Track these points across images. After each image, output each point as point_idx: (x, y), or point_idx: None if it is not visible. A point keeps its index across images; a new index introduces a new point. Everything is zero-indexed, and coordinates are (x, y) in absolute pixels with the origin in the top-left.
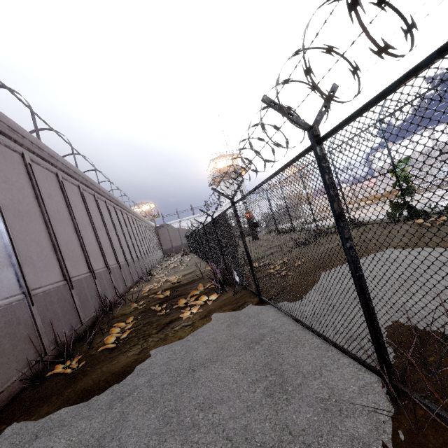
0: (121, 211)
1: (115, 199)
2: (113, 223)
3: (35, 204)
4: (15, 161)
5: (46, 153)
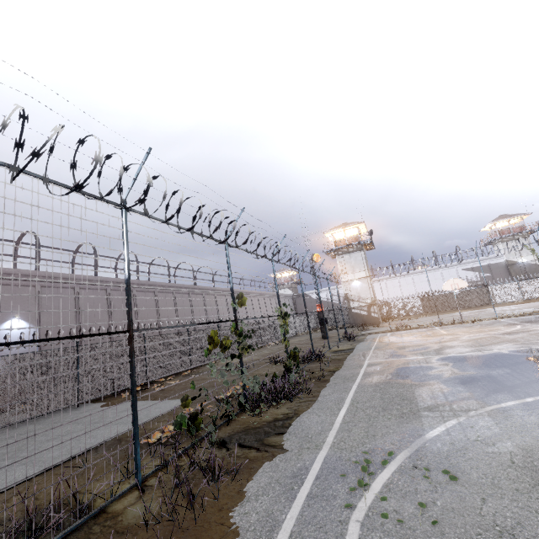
0: (203, 294)
1: (190, 287)
2: (175, 310)
3: (73, 315)
4: (66, 294)
5: (96, 281)
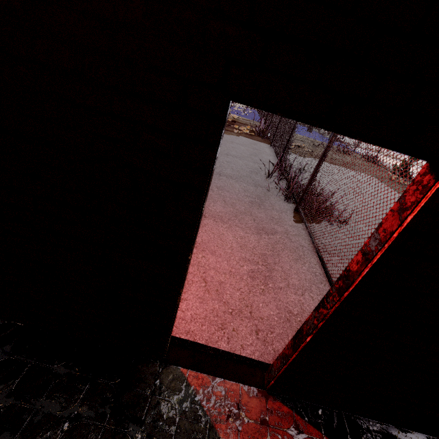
0: None
1: None
2: None
3: None
4: None
5: None
